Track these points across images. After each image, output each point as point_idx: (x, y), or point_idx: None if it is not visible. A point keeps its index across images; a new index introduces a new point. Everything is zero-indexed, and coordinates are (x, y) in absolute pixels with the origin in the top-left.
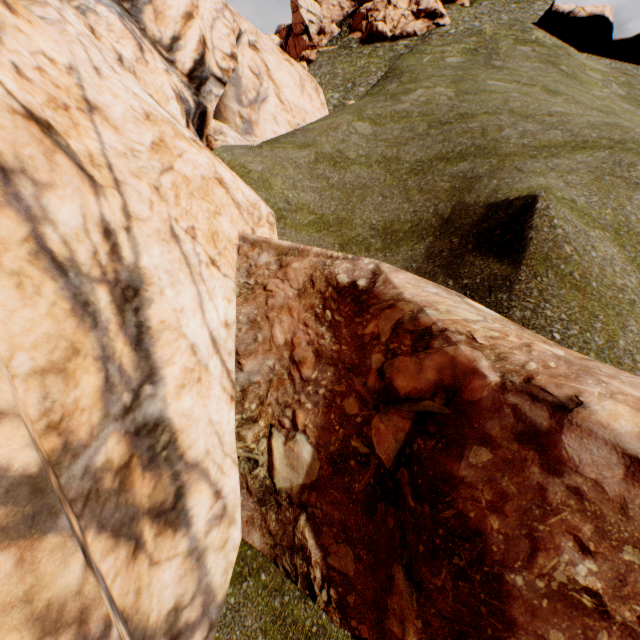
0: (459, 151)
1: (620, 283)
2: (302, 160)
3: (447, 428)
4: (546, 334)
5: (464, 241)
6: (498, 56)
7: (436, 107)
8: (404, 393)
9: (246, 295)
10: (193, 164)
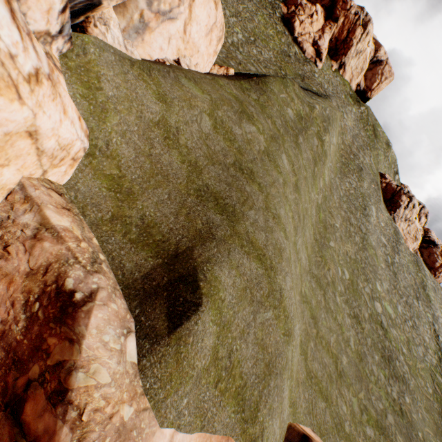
0: (226, 203)
1: (197, 364)
2: (149, 114)
3: None
4: (145, 381)
5: (167, 286)
6: (305, 134)
7: (249, 151)
8: (24, 419)
9: None
10: (0, 123)
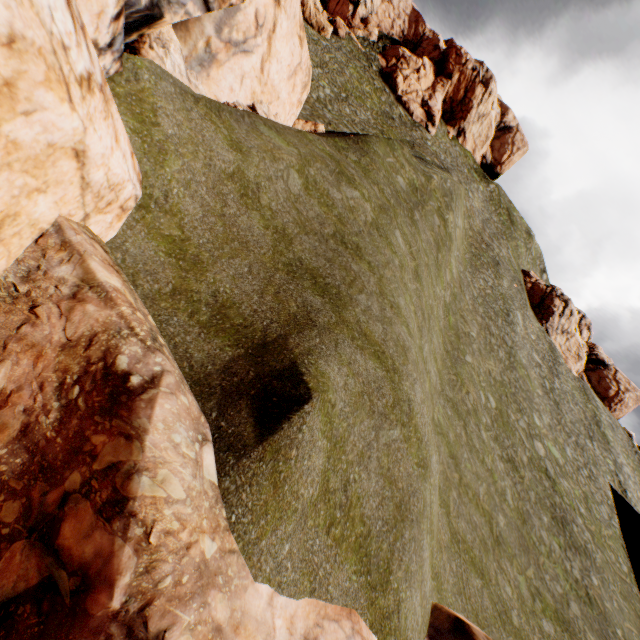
0: (328, 283)
1: (302, 492)
2: (220, 162)
3: (55, 617)
4: (229, 512)
5: (255, 382)
6: (422, 210)
7: (353, 221)
8: (61, 544)
9: (1, 301)
10: (46, 126)
